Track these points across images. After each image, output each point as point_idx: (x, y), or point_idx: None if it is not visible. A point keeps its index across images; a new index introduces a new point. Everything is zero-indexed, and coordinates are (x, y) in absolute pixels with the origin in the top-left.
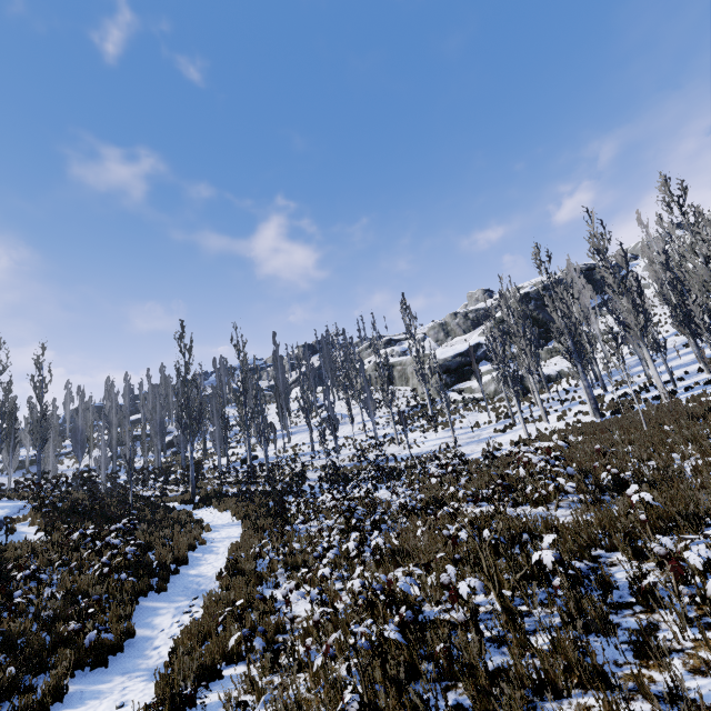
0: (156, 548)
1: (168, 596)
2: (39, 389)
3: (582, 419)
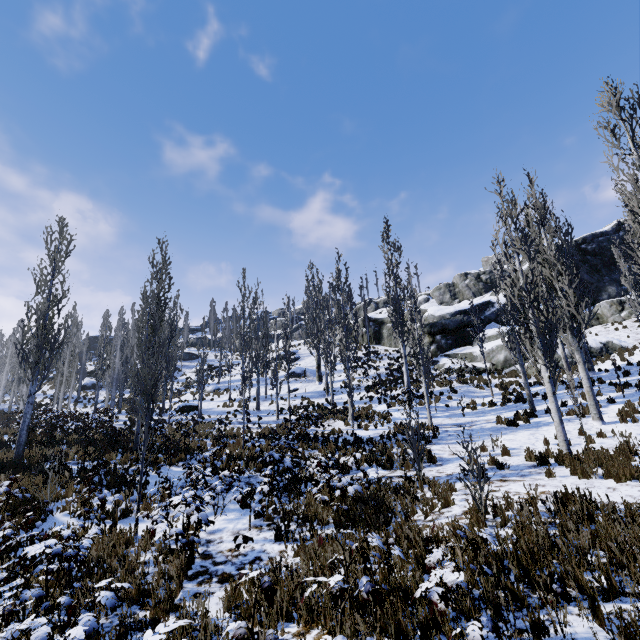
0: None
1: None
2: None
3: None
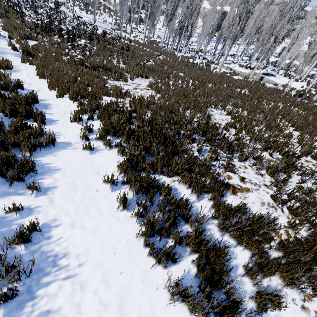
0: None
1: None
2: None
3: (140, 41)
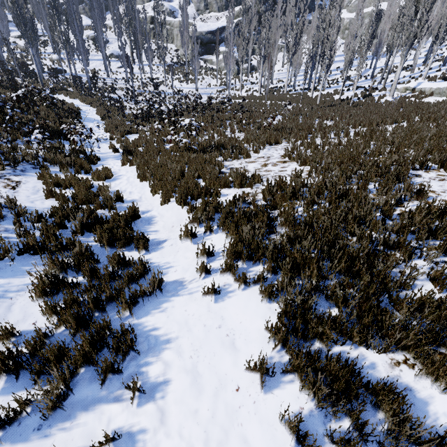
0: (58, 105)
1: (84, 121)
2: None
3: (255, 94)
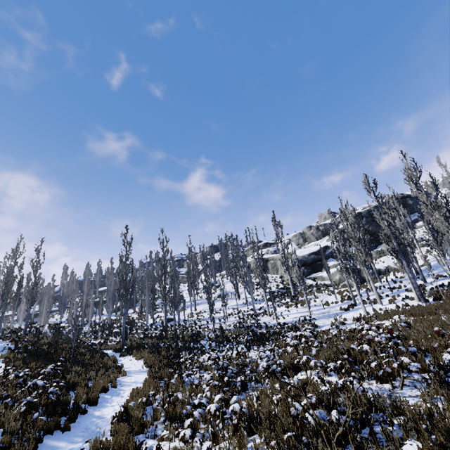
0: (78, 388)
1: (69, 435)
2: (35, 267)
3: (409, 303)
